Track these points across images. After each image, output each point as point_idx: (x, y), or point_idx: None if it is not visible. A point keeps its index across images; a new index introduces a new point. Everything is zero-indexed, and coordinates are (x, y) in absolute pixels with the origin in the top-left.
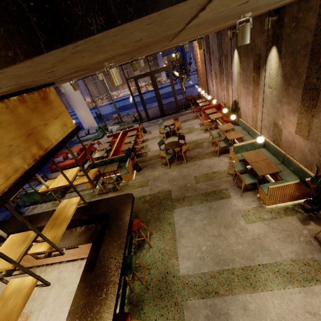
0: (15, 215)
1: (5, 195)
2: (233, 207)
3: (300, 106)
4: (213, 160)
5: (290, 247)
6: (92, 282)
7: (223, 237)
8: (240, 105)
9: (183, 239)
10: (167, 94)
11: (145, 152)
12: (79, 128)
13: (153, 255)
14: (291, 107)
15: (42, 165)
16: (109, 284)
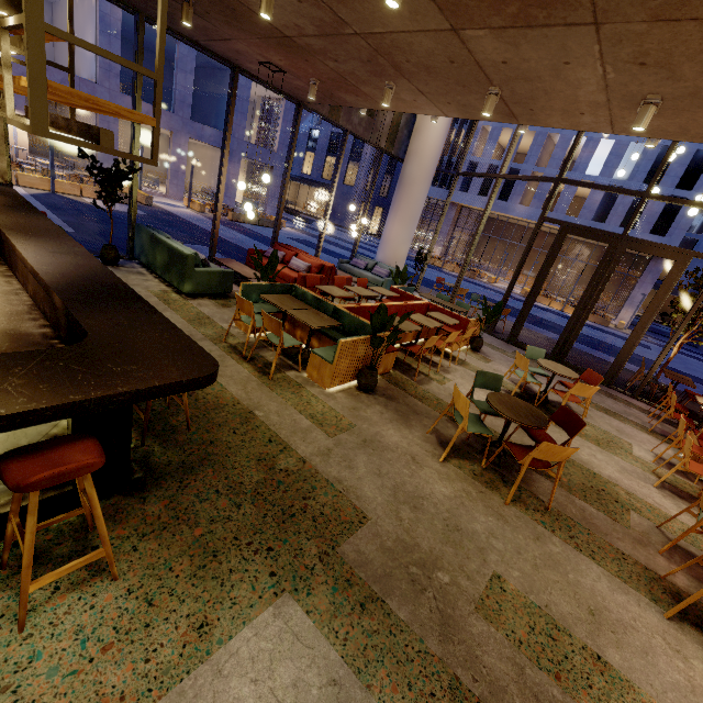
0: None
1: None
2: None
3: None
4: (634, 608)
5: None
6: None
7: None
8: None
9: None
10: (603, 344)
11: (428, 376)
12: None
13: None
14: None
15: None
16: None
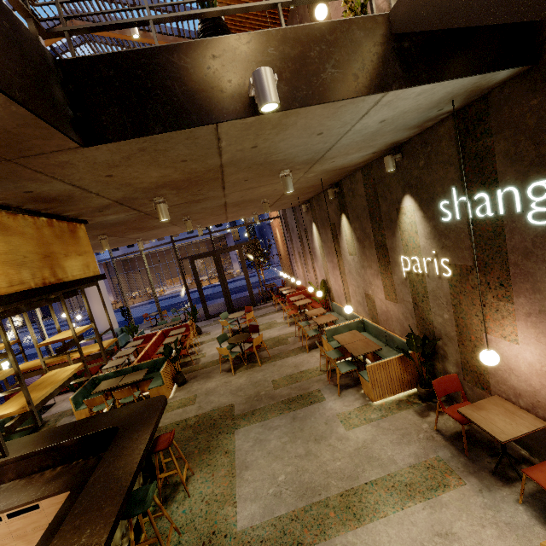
0: (2, 331)
1: (4, 298)
2: (329, 411)
3: (379, 266)
4: (301, 357)
5: (407, 449)
6: (62, 527)
7: (313, 455)
8: (330, 284)
9: (248, 471)
10: (240, 288)
11: (197, 359)
12: (104, 276)
13: (190, 509)
14: (373, 270)
15: (51, 291)
16: (98, 520)
